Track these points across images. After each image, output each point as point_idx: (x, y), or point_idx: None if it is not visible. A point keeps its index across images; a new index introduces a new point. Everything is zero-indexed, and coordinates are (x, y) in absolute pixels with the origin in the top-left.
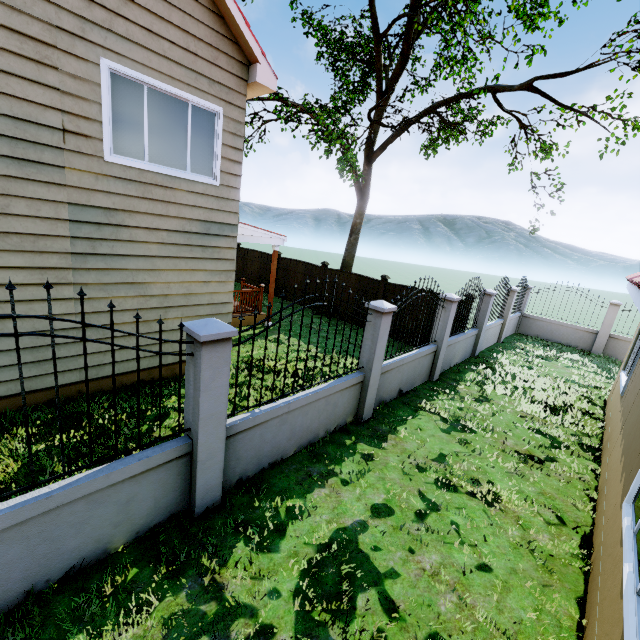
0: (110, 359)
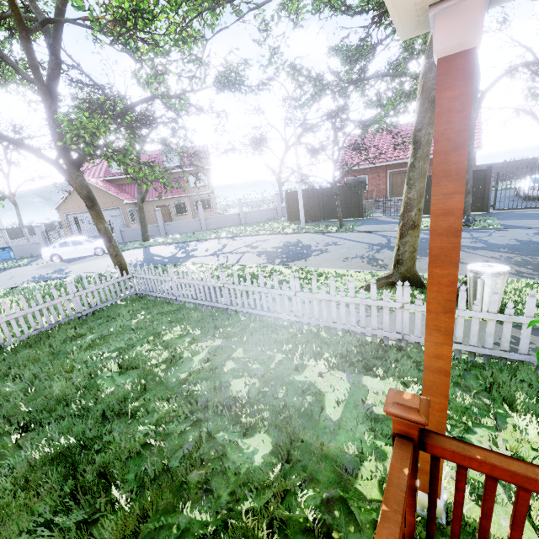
0: None
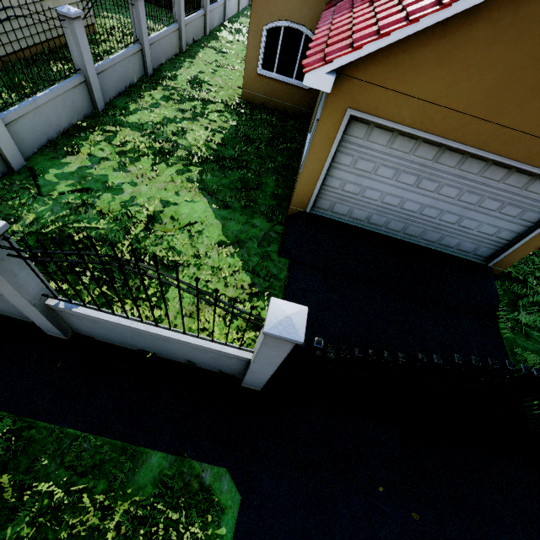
0: (52, 26)
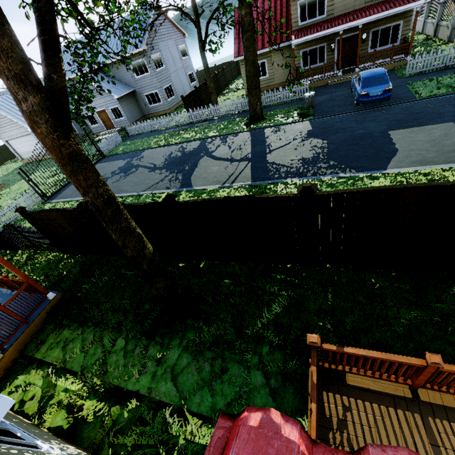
0: None
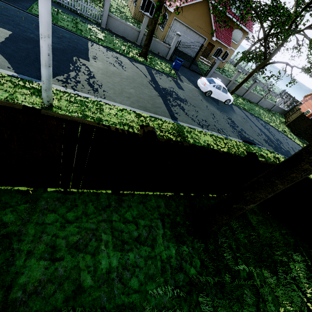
0: None
